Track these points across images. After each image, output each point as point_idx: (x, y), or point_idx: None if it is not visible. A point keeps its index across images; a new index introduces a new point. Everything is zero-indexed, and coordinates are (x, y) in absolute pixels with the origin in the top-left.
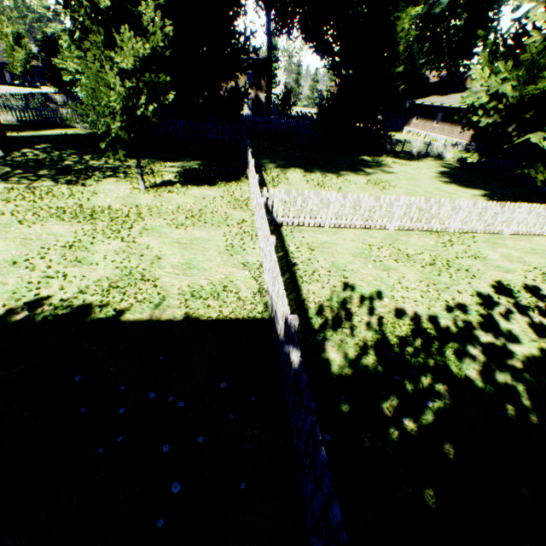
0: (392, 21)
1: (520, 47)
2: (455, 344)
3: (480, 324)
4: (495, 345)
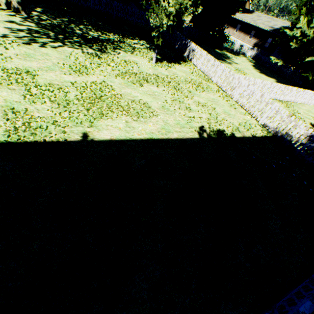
0: None
1: None
2: None
3: None
4: None
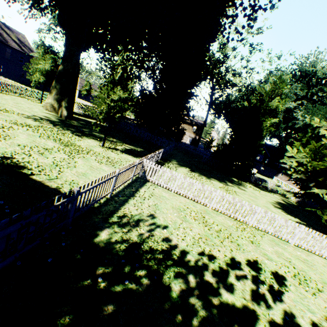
0: (261, 121)
1: (321, 146)
2: (183, 269)
3: (214, 270)
4: (211, 284)
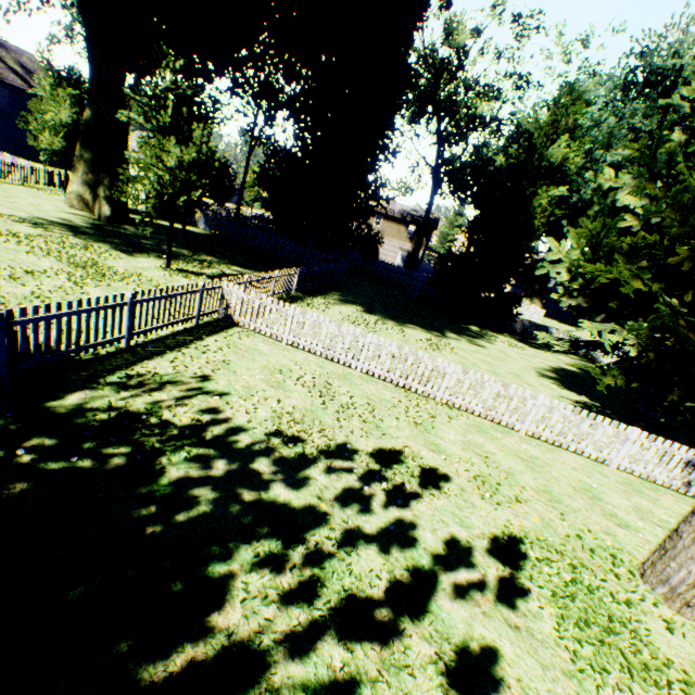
0: (532, 196)
1: (633, 234)
2: (214, 452)
3: (284, 458)
4: (260, 475)
